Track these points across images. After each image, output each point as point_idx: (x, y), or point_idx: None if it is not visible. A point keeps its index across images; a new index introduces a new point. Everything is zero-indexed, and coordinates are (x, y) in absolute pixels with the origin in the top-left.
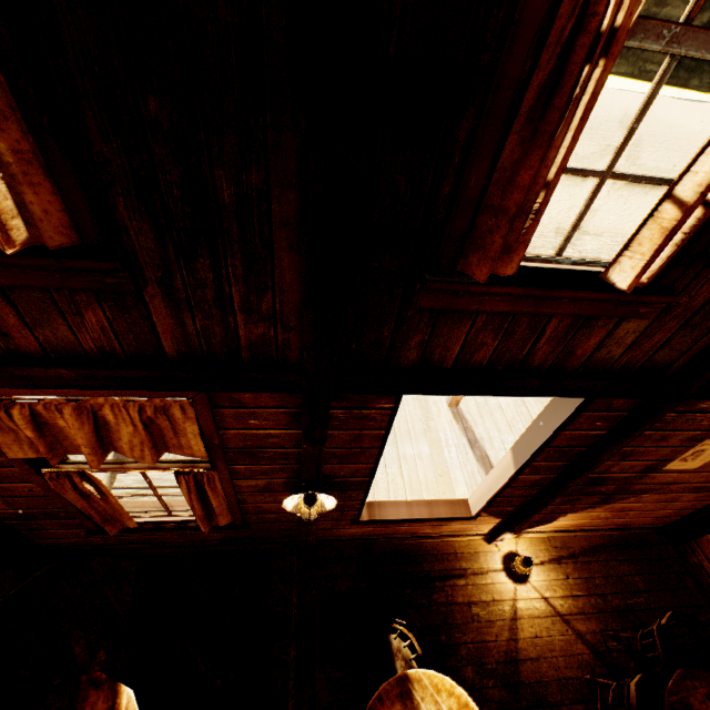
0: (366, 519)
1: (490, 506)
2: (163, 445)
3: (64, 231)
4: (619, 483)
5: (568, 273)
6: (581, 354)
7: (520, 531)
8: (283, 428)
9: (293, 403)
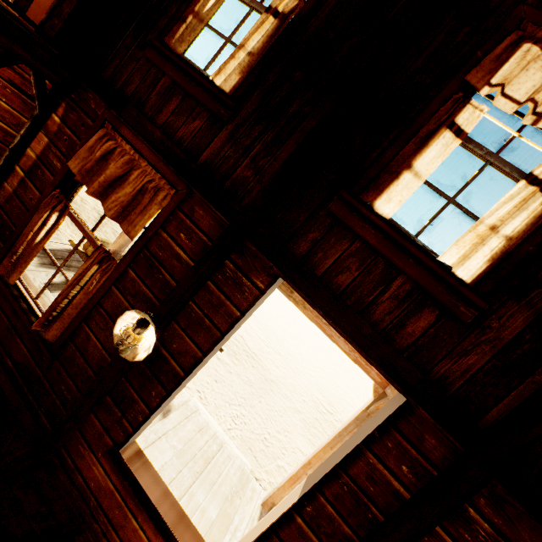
0: (124, 457)
1: None
2: (125, 217)
3: (232, 89)
4: None
5: (418, 248)
6: (410, 333)
7: None
8: (190, 256)
9: (215, 237)
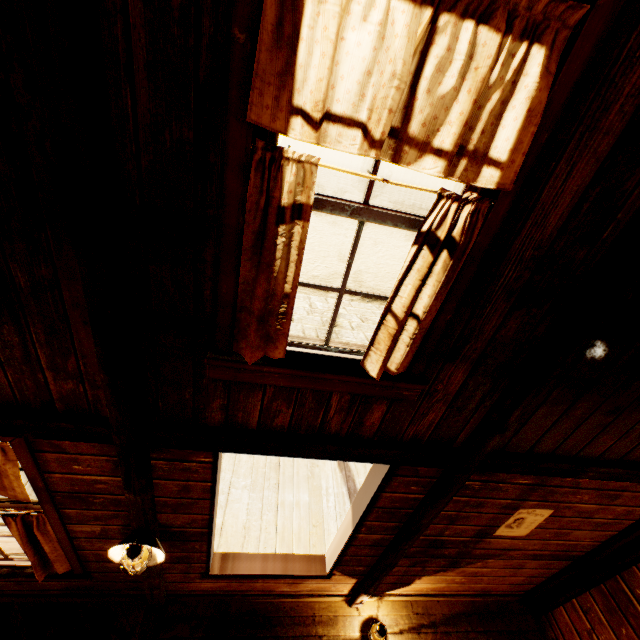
0: (217, 573)
1: (341, 564)
2: None
3: None
4: (459, 546)
5: (336, 359)
6: (371, 425)
7: (382, 593)
8: (109, 475)
9: (114, 451)
